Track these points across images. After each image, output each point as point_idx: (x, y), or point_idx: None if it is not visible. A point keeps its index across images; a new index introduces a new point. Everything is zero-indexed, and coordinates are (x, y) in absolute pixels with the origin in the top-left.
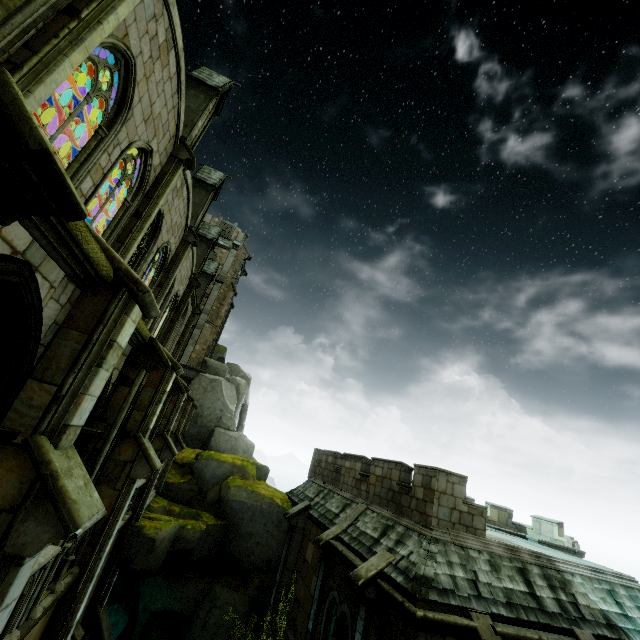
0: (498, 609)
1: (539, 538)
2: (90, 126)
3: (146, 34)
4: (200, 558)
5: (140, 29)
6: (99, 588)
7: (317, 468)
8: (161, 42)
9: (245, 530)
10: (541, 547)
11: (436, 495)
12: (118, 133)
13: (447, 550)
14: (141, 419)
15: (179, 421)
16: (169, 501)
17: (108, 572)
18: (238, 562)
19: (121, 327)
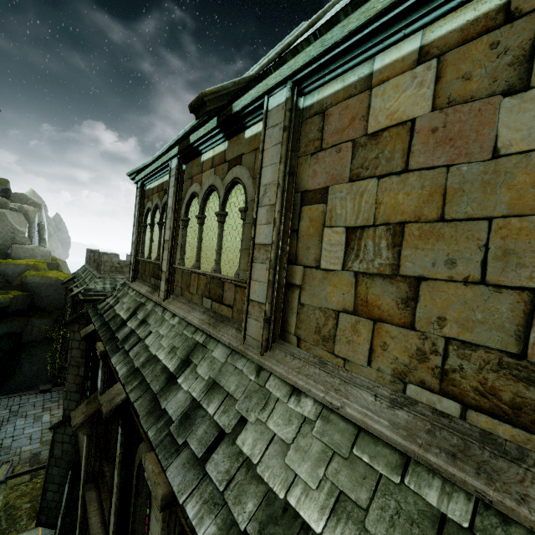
0: None
1: None
2: None
3: None
4: (17, 310)
5: None
6: None
7: (87, 259)
8: None
9: (44, 295)
10: None
11: (103, 263)
12: None
13: (105, 280)
14: None
15: None
16: None
17: None
18: (45, 308)
19: None
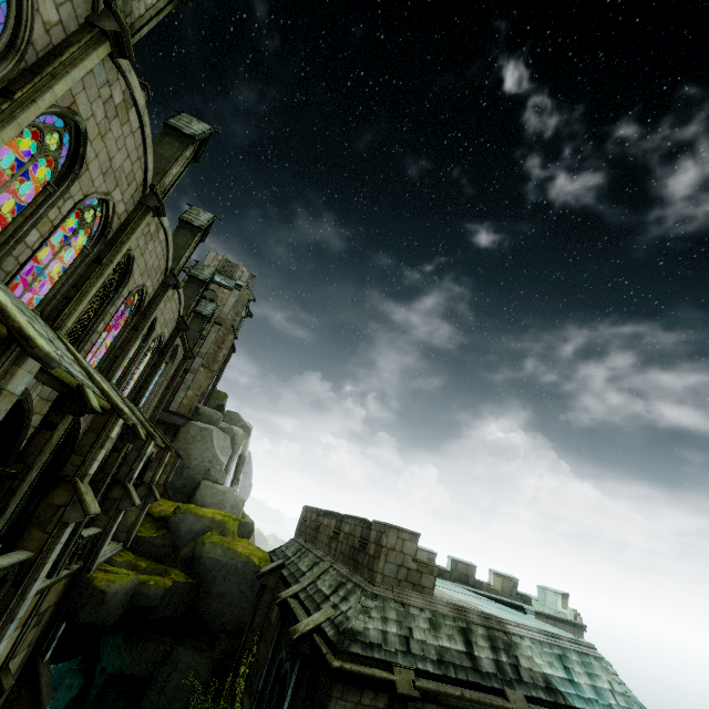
0: (425, 665)
1: (543, 610)
2: (40, 182)
3: (99, 98)
4: (164, 617)
5: (91, 95)
6: (41, 640)
7: (302, 526)
8: (118, 103)
9: (217, 590)
10: (512, 613)
11: (384, 551)
12: (69, 188)
13: (385, 606)
14: (80, 464)
15: (154, 471)
16: (138, 556)
17: (53, 624)
18: (207, 624)
19: (12, 377)
